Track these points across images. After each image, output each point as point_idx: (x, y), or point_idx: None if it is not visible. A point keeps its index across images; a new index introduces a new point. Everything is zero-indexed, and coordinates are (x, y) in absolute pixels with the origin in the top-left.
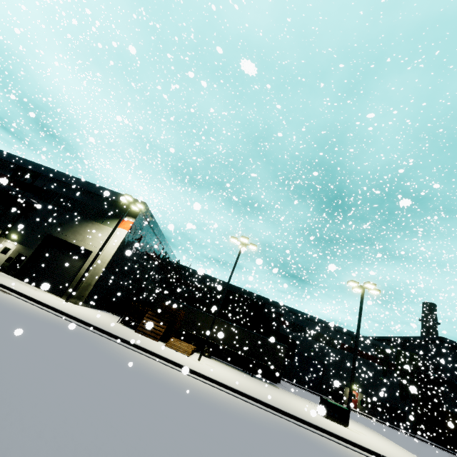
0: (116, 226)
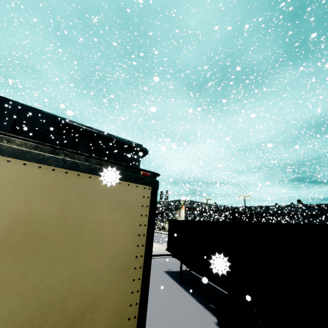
0: (179, 210)
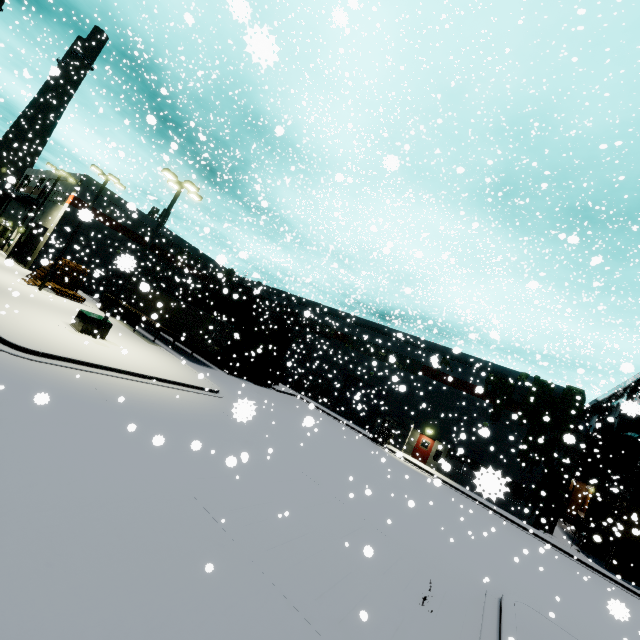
0: (46, 196)
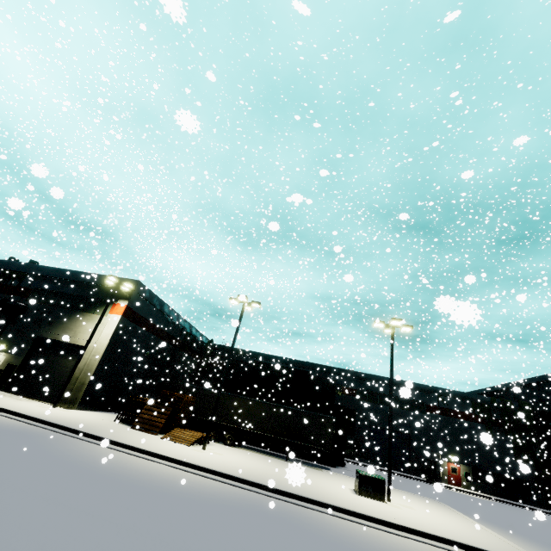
0: (103, 313)
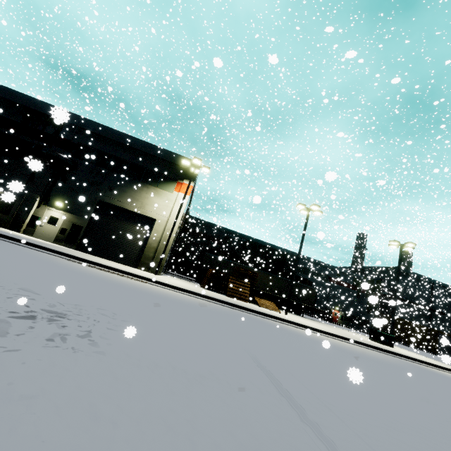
0: (185, 193)
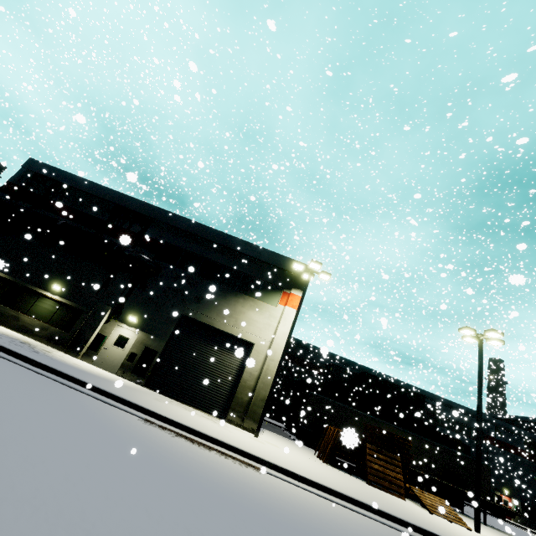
0: (299, 309)
